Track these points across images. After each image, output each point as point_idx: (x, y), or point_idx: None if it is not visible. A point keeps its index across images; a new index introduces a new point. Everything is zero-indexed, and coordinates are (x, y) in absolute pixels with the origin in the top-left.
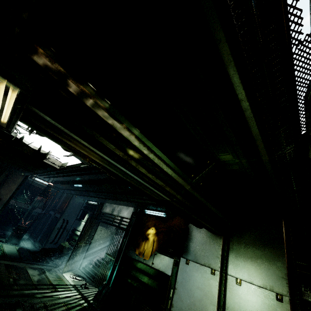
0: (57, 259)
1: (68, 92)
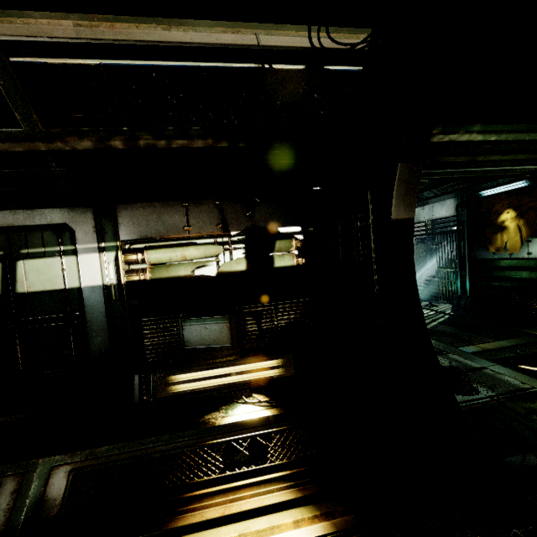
0: None
1: None
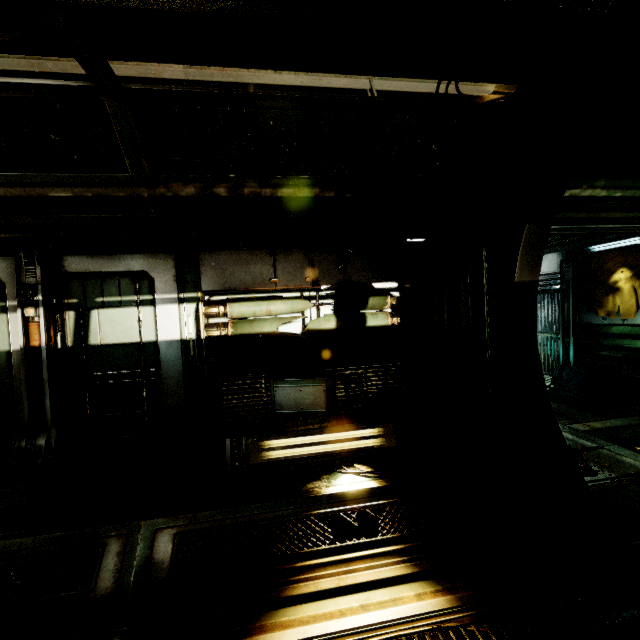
0: None
1: None
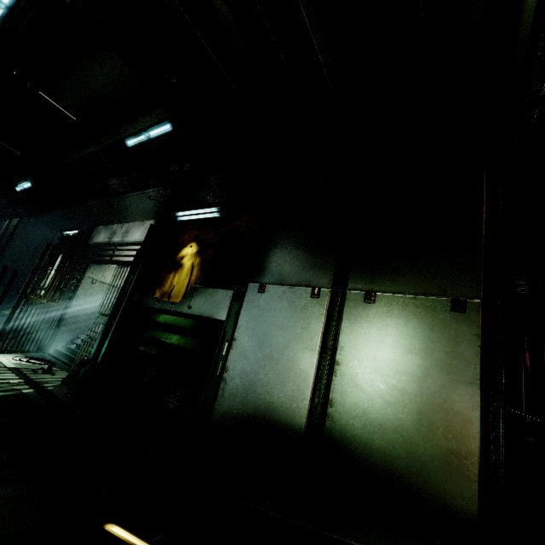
0: None
1: None
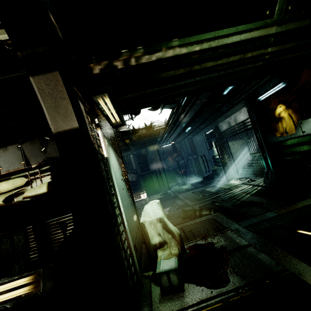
0: (218, 178)
1: (120, 70)
